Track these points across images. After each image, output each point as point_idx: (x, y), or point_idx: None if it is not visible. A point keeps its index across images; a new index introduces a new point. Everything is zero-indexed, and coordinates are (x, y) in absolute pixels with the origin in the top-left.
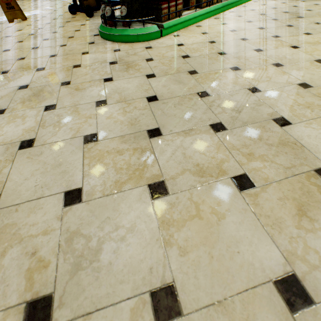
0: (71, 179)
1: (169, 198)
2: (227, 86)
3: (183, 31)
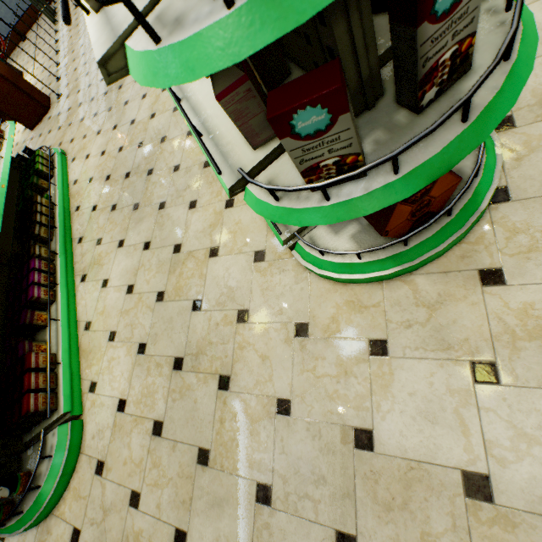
0: None
1: None
2: (260, 437)
3: (88, 365)
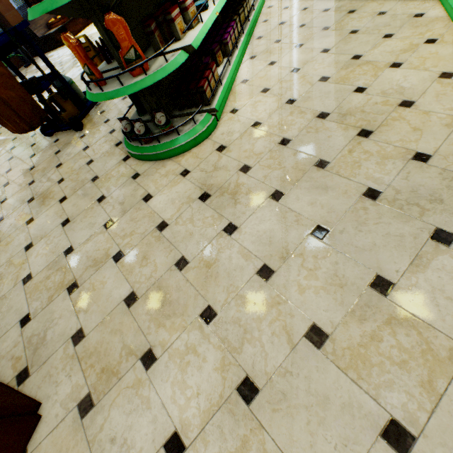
0: (366, 412)
1: None
2: (385, 167)
3: (235, 100)
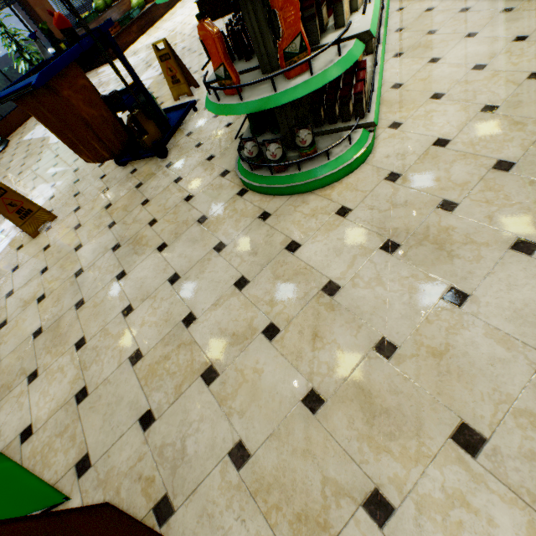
0: None
1: None
2: None
3: (390, 110)
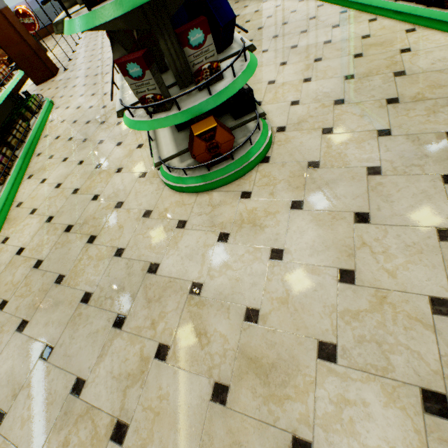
0: None
1: (131, 428)
2: (99, 268)
3: (8, 227)
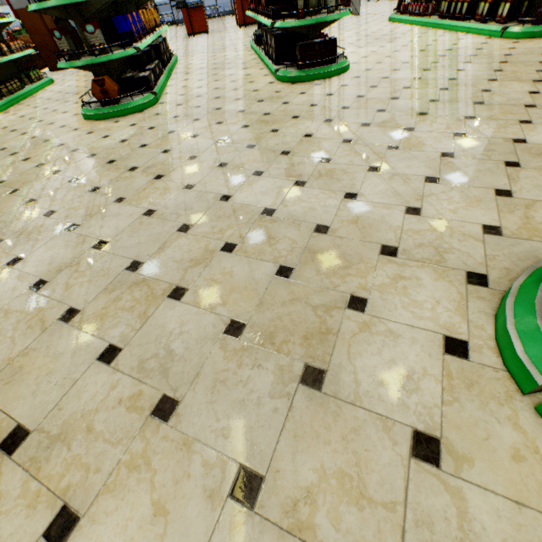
0: None
1: None
2: (19, 142)
3: None
